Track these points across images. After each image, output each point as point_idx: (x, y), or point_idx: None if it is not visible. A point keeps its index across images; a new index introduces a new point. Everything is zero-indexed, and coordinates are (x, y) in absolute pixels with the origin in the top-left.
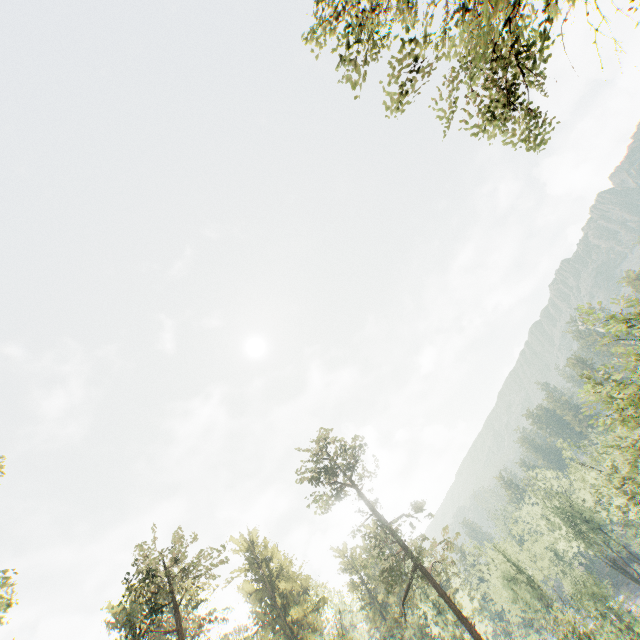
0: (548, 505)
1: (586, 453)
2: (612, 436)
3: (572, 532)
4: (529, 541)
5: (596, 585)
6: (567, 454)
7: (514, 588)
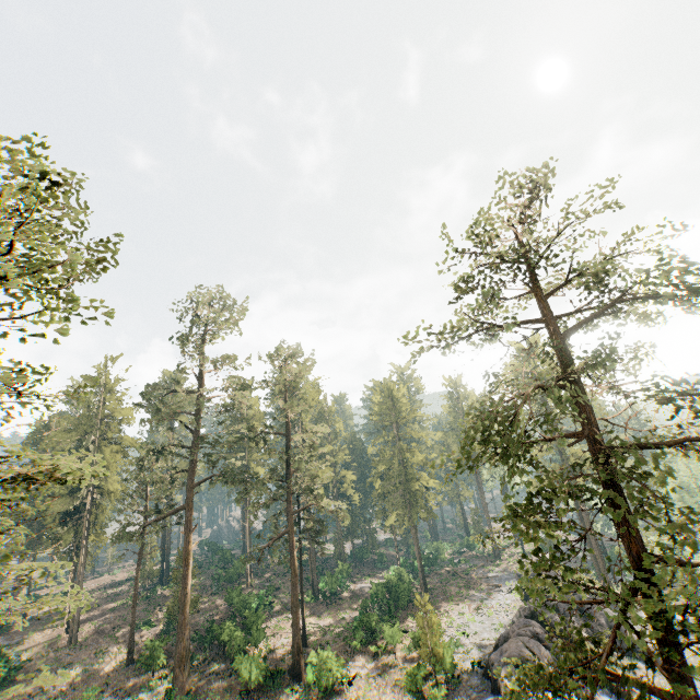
0: None
1: None
2: None
3: None
4: None
5: None
6: None
7: (683, 495)
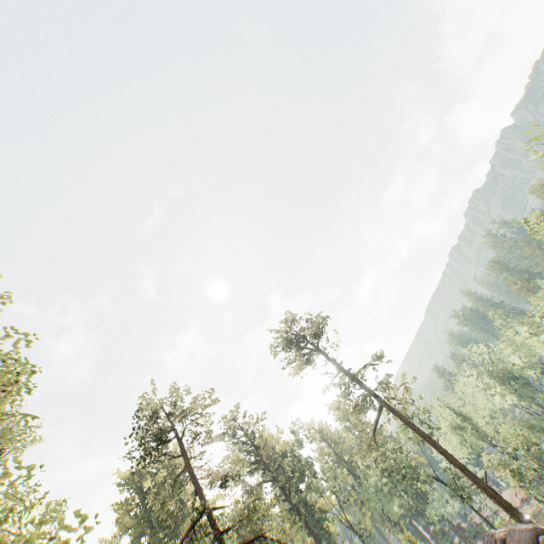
0: (483, 370)
1: (514, 320)
2: (540, 293)
3: (505, 390)
4: (470, 396)
5: (528, 431)
6: (498, 322)
7: (461, 434)
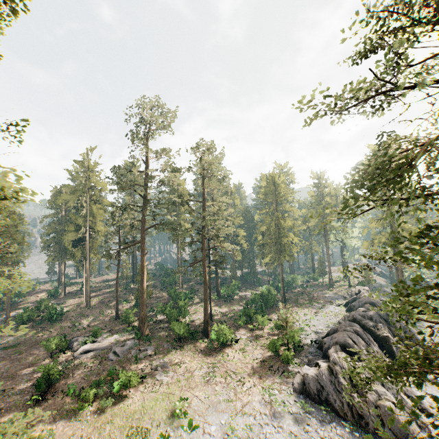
0: None
1: None
2: None
3: None
4: None
5: None
6: None
7: None
